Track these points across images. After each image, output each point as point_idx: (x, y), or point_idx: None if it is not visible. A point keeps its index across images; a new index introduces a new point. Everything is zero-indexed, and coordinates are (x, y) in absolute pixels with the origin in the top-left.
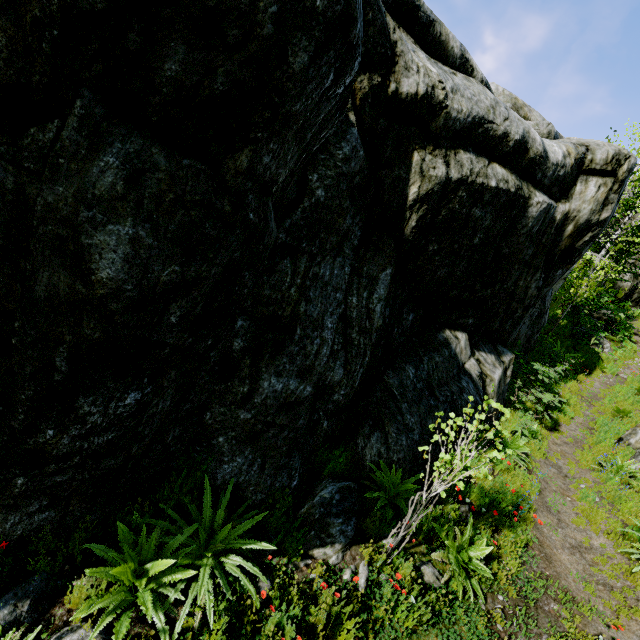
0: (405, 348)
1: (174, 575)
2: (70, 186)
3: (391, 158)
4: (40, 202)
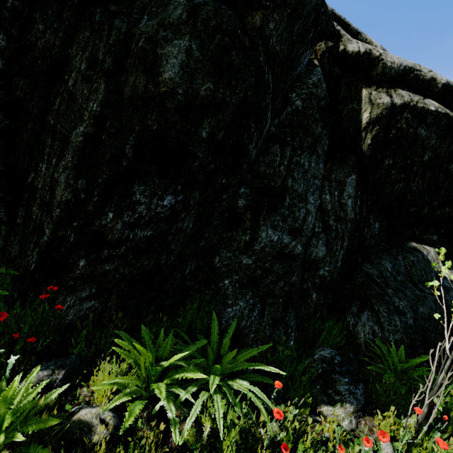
0: (377, 249)
1: (186, 373)
2: (156, 20)
3: (345, 97)
4: (138, 33)
